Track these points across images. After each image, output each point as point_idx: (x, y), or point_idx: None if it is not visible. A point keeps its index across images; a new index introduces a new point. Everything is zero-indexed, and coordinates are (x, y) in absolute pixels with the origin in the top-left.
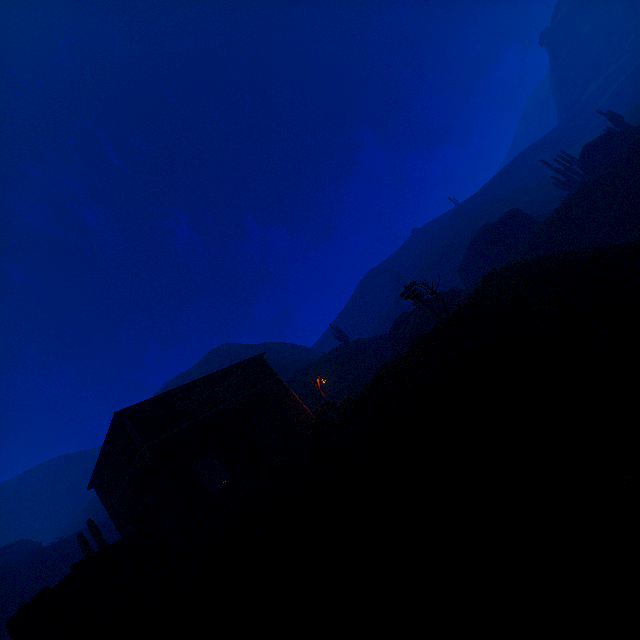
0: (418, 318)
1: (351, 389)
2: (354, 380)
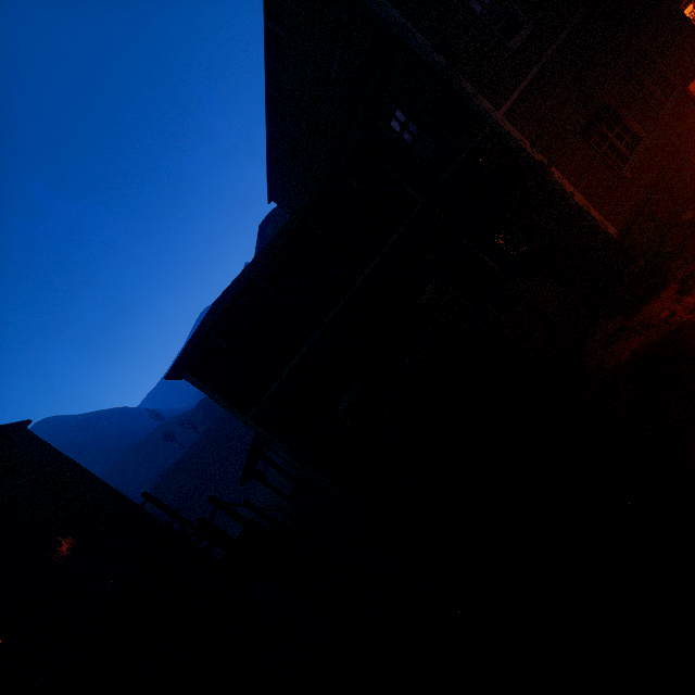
0: (205, 412)
1: (155, 476)
2: (164, 461)
